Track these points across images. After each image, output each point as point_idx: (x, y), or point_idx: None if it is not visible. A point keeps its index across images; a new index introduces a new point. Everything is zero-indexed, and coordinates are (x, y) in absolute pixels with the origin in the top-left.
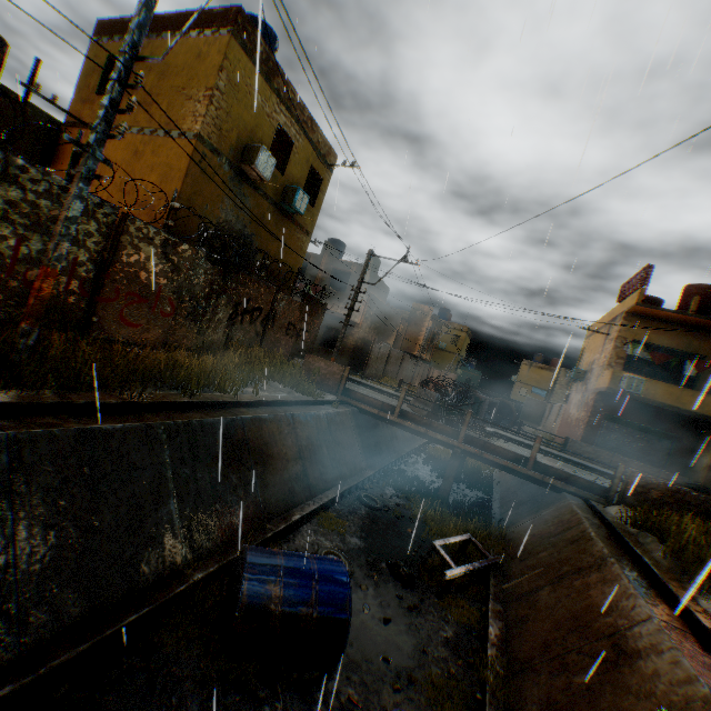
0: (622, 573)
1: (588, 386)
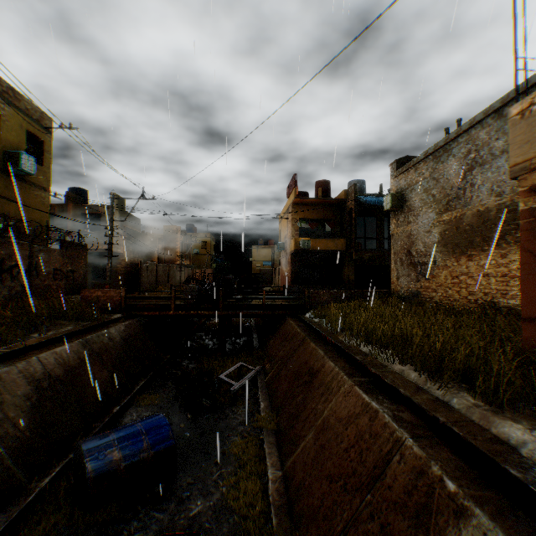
0: (311, 341)
1: (287, 251)
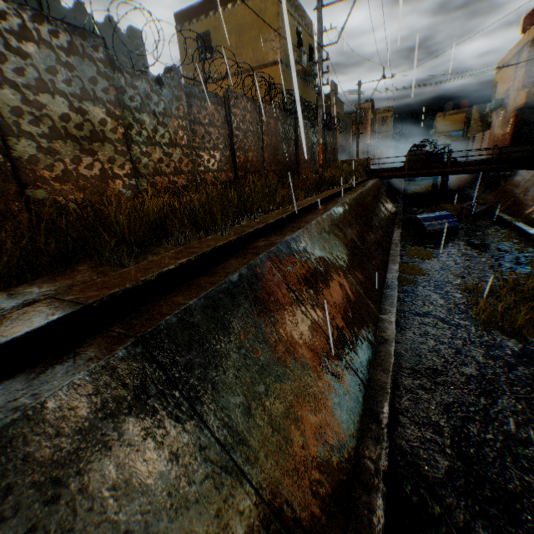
0: None
1: (506, 108)
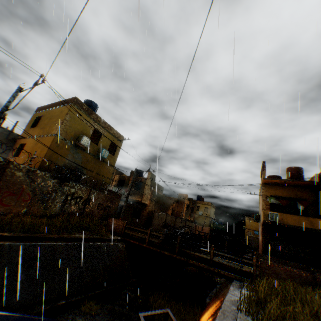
0: (217, 315)
1: (260, 222)
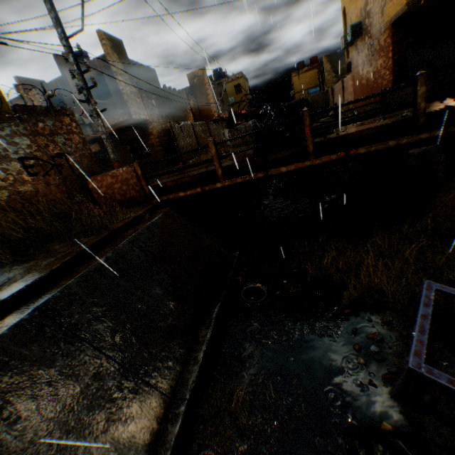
0: None
1: (373, 32)
